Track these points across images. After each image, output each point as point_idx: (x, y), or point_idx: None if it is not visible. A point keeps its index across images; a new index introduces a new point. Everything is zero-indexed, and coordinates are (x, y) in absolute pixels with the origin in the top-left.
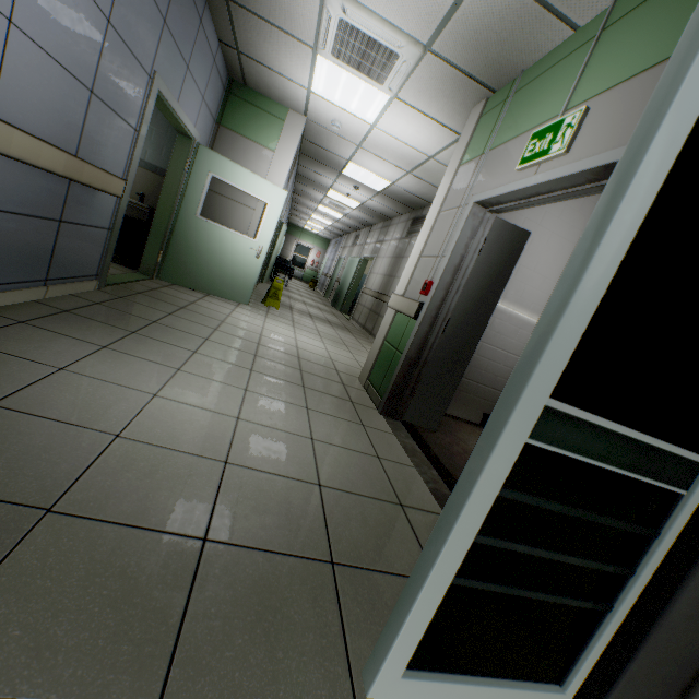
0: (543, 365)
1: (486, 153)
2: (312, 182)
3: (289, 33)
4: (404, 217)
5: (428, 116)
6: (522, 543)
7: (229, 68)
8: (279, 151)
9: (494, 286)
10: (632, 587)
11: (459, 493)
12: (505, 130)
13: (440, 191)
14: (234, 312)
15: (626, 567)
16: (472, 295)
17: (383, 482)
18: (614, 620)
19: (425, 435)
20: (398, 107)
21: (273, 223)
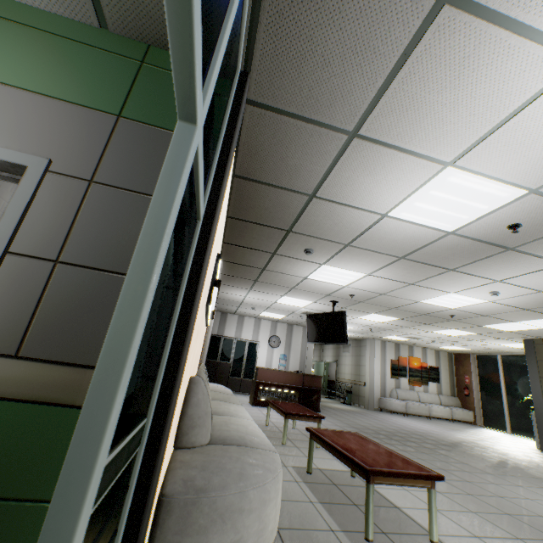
0: (105, 445)
1: None
2: None
3: None
4: None
5: None
6: None
7: None
8: None
9: None
10: (119, 542)
11: None
12: None
13: None
14: None
15: (114, 532)
16: None
17: None
18: None
19: None
20: None
21: None
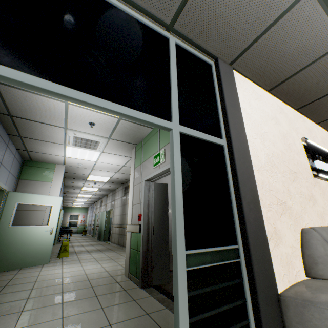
0: (178, 241)
1: (142, 163)
2: (73, 186)
3: (52, 142)
4: (121, 188)
5: (117, 154)
6: (206, 311)
7: (23, 156)
8: (54, 181)
9: (164, 206)
10: (248, 305)
11: (175, 304)
12: (145, 156)
13: (131, 178)
14: (41, 272)
15: (242, 298)
16: (158, 213)
17: (154, 326)
18: (252, 325)
19: (165, 287)
20: (104, 154)
21: (57, 213)
